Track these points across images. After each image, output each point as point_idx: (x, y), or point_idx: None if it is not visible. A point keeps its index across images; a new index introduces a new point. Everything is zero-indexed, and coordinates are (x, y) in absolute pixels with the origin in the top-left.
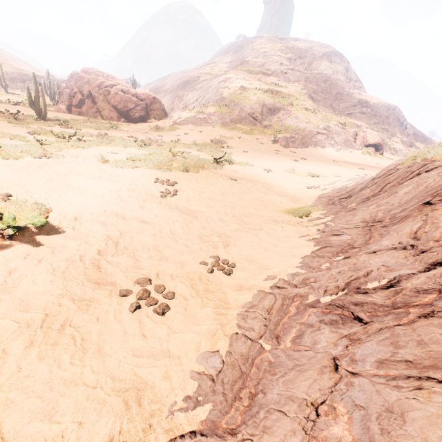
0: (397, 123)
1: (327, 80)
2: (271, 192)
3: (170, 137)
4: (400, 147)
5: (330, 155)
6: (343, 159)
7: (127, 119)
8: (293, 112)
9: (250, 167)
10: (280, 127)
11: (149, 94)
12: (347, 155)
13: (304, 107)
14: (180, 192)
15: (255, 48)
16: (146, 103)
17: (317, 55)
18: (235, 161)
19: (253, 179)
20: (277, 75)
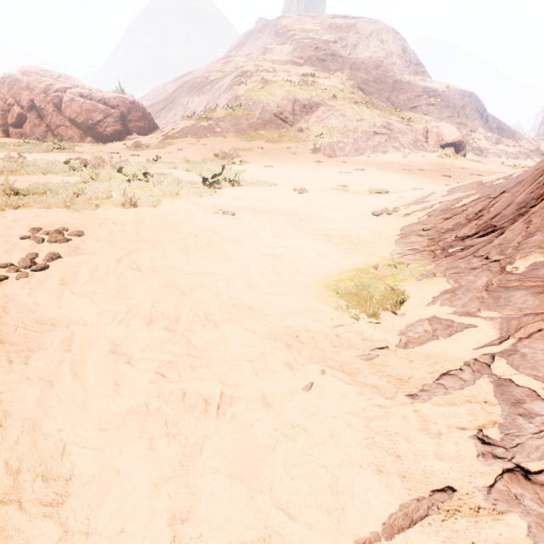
0: (476, 115)
1: (379, 65)
2: (301, 231)
3: (153, 155)
4: (484, 145)
5: (396, 163)
6: (415, 166)
7: (96, 137)
8: (338, 107)
9: (269, 188)
10: (321, 129)
11: (124, 98)
12: (418, 161)
13: (352, 100)
14: (64, 259)
15: (280, 32)
16: (121, 112)
17: (363, 34)
18: (246, 180)
19: (268, 209)
20: (313, 64)
